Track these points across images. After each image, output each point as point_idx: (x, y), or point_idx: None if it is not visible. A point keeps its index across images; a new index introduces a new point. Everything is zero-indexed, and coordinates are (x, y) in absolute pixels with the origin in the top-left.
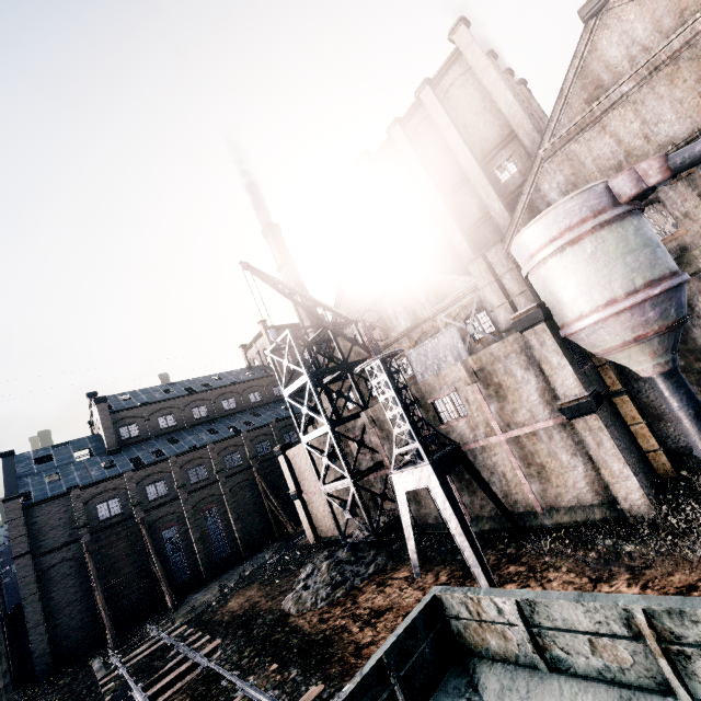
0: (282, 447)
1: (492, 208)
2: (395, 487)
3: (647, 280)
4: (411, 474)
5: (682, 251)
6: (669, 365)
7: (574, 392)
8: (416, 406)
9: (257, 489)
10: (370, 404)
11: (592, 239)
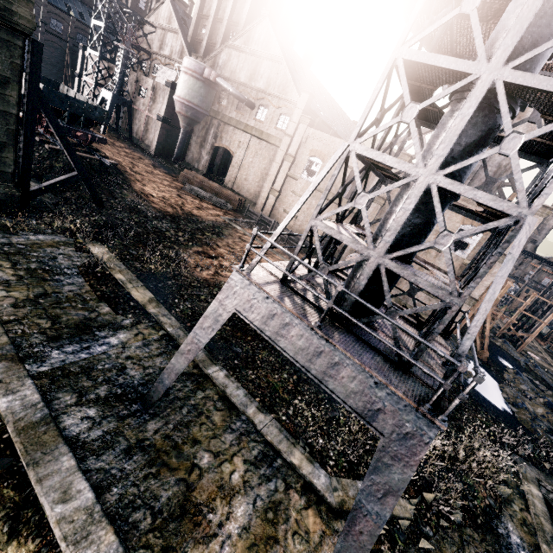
0: (84, 47)
1: (217, 45)
2: (101, 93)
3: (189, 100)
4: (107, 93)
5: (222, 112)
6: (184, 127)
7: (162, 113)
8: (128, 78)
9: (64, 57)
10: (138, 72)
11: (189, 77)
